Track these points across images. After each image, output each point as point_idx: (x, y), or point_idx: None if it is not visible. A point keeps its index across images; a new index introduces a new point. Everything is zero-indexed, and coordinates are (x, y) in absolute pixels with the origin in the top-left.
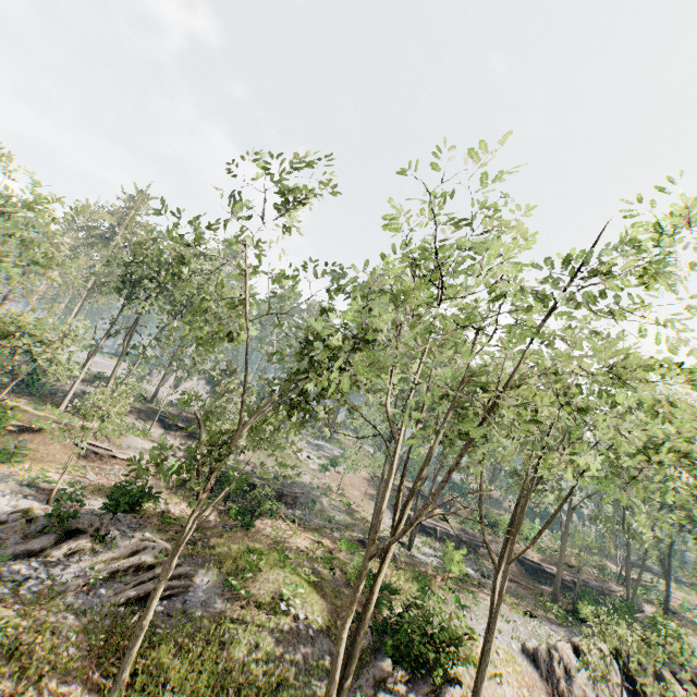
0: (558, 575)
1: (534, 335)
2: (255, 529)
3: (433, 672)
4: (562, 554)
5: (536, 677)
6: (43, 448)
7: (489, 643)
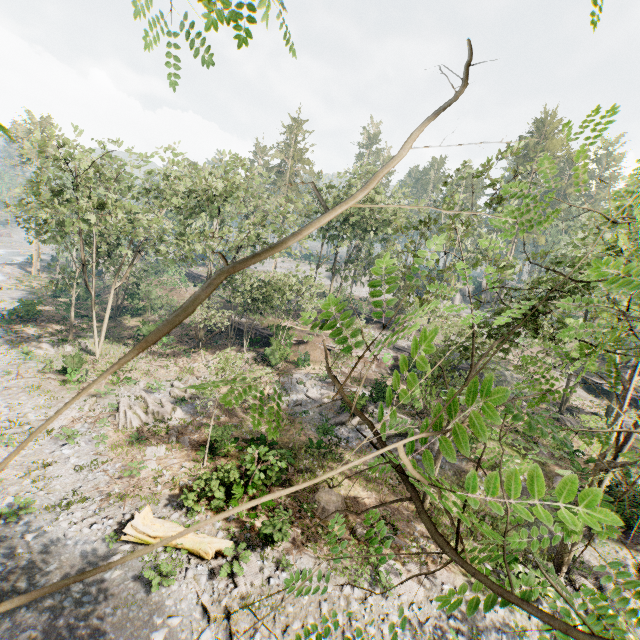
0: None
1: None
2: (461, 407)
3: None
4: None
5: None
6: (312, 353)
7: None
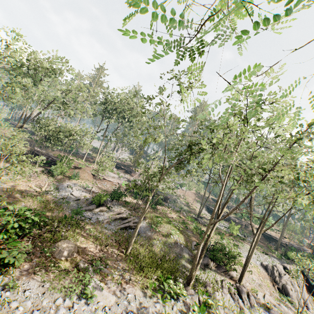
0: (279, 240)
1: (288, 152)
2: (156, 209)
3: (226, 265)
4: (282, 232)
5: (266, 275)
6: (82, 174)
7: (249, 259)
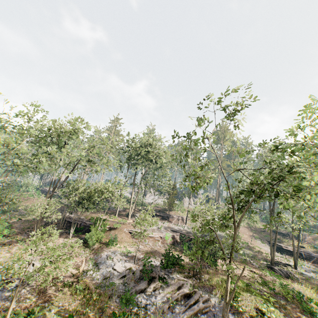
0: None
1: None
2: (219, 267)
3: None
4: None
5: None
6: (119, 235)
7: None
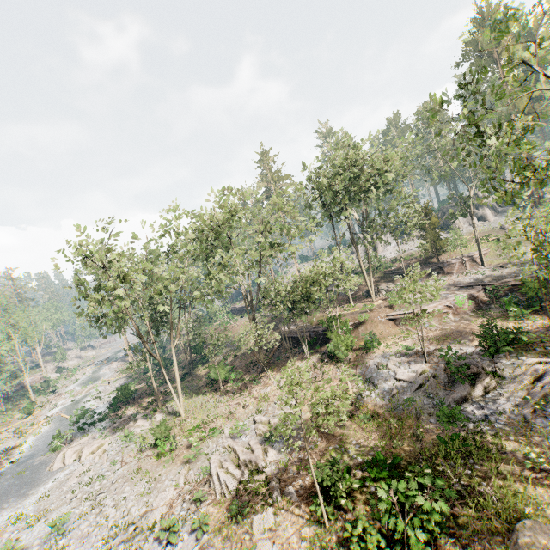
0: None
1: None
2: None
3: None
4: None
5: None
6: (374, 330)
7: None
